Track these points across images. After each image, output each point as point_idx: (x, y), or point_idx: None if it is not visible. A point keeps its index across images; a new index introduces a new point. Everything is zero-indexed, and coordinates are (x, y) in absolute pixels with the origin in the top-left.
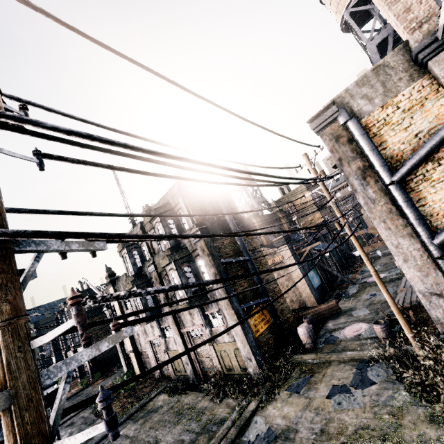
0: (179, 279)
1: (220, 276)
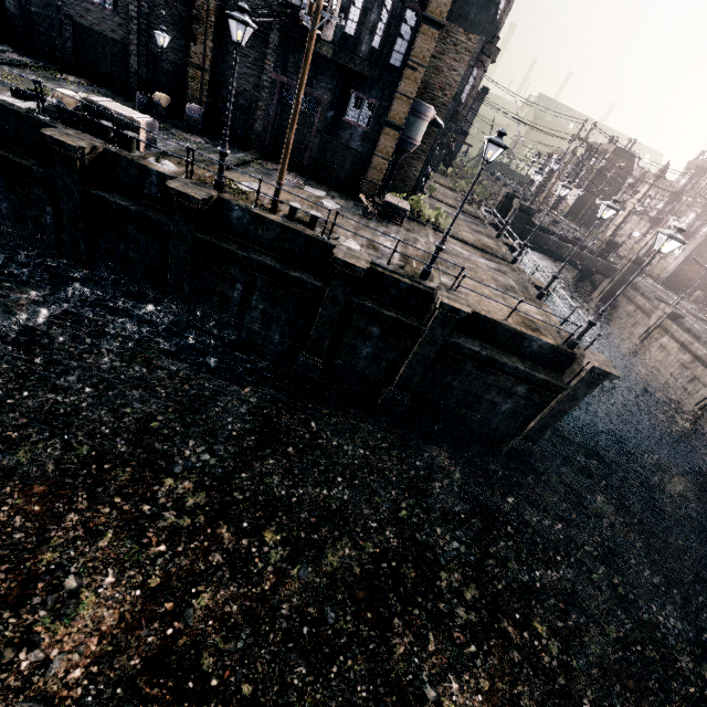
0: (692, 219)
1: (706, 237)
